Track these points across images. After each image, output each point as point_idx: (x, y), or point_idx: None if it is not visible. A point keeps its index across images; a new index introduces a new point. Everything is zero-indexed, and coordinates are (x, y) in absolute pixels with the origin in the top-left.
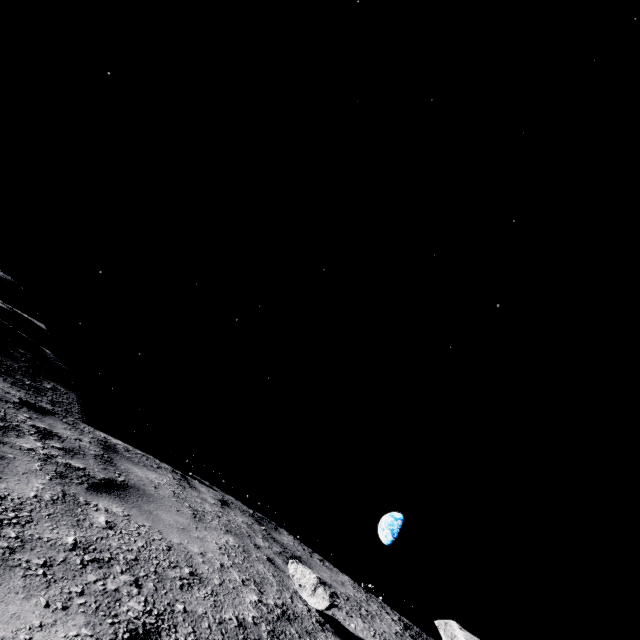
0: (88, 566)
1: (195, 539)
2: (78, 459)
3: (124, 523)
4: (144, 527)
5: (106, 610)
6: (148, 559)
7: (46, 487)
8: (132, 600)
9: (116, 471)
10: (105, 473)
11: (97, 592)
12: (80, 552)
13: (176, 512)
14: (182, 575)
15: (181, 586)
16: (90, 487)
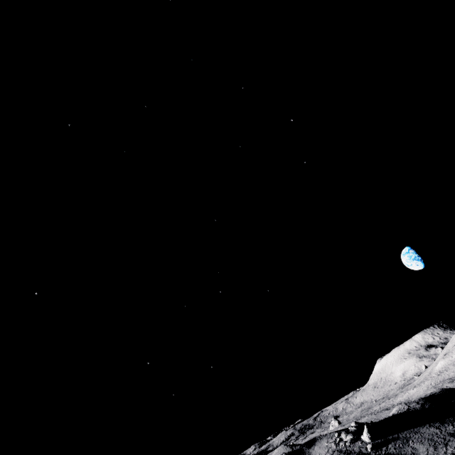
0: (318, 454)
1: (320, 449)
2: (313, 452)
3: (318, 452)
4: (318, 451)
5: (320, 454)
6: (319, 452)
7: (315, 454)
8: (320, 453)
9: (314, 451)
10: (314, 451)
11: (319, 454)
12: (318, 454)
13: (319, 448)
14: (321, 451)
15: (321, 451)
16: (315, 453)
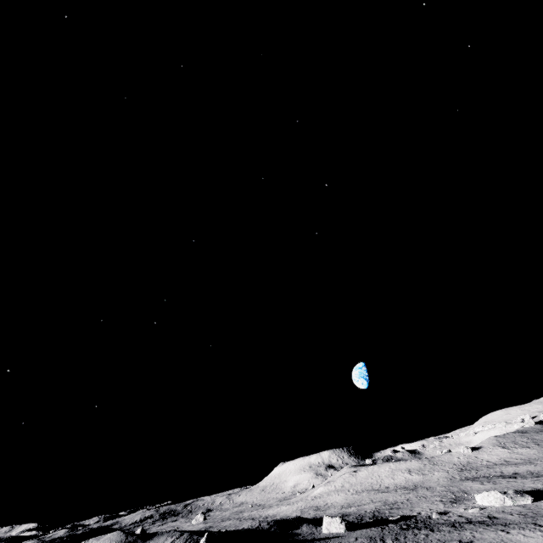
0: None
1: None
2: None
3: None
4: None
5: None
6: None
7: None
8: None
9: None
10: None
11: None
12: None
13: None
14: None
15: None
16: None
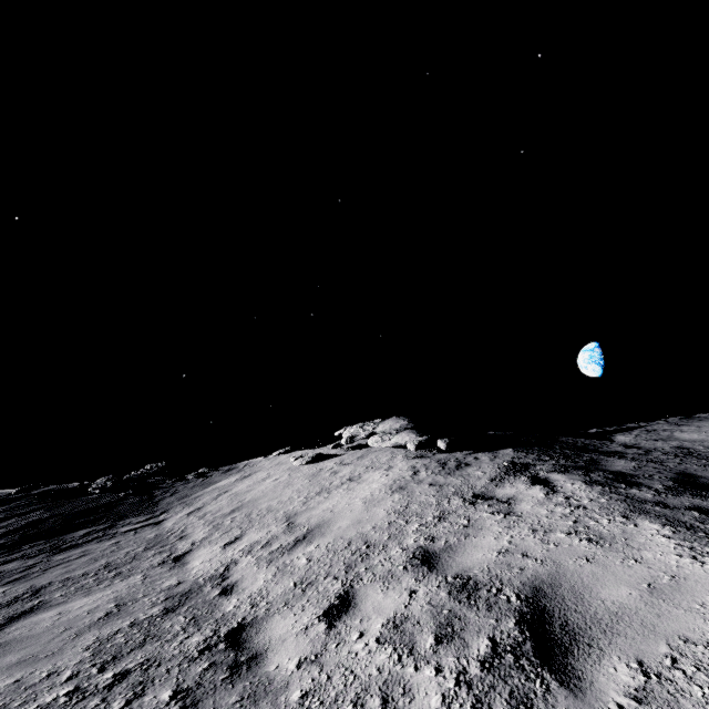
0: None
1: None
2: None
3: None
4: None
5: None
6: None
7: None
8: None
9: None
10: None
11: None
12: None
13: None
14: None
15: None
16: None
